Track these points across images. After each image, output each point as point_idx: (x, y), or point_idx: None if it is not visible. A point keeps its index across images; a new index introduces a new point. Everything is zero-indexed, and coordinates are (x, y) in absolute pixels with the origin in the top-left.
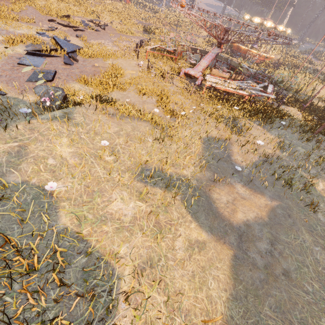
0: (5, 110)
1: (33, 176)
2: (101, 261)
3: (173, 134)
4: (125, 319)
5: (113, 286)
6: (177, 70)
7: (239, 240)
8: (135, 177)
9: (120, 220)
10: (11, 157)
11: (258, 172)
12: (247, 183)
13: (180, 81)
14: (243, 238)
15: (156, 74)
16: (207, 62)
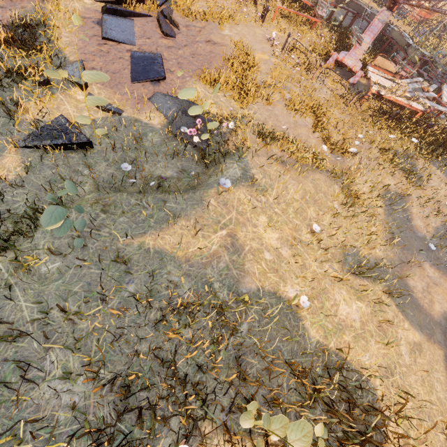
0: (137, 147)
1: (264, 280)
2: (356, 373)
3: (354, 191)
4: (391, 423)
5: (373, 396)
6: (323, 51)
7: (443, 338)
8: (343, 268)
9: (353, 327)
10: (231, 254)
11: (442, 245)
12: (434, 261)
13: (327, 75)
14: (446, 335)
15: (299, 63)
16: (371, 41)
